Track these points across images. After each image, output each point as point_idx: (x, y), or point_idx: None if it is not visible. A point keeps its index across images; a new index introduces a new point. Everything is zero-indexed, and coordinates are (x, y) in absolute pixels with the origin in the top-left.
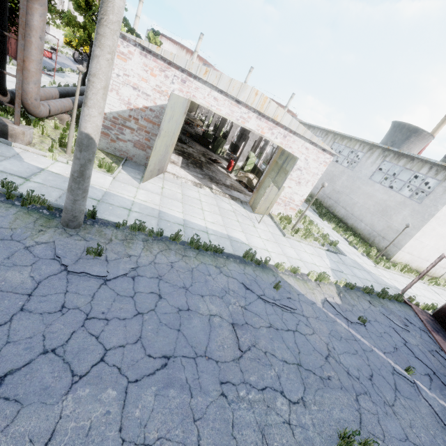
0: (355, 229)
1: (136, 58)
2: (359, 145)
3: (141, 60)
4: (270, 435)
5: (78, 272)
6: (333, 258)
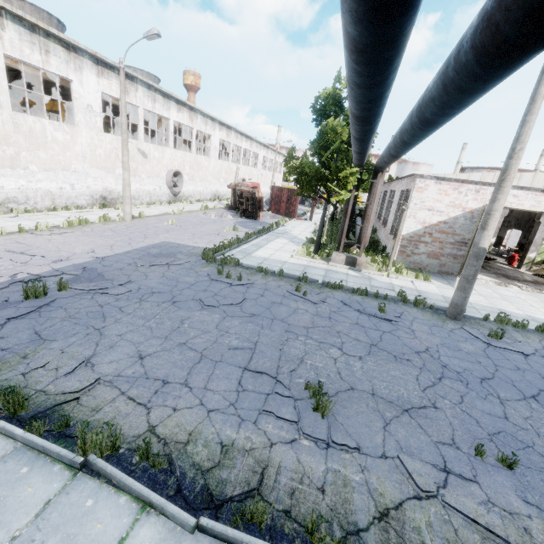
0: None
1: (431, 188)
2: None
3: (435, 188)
4: None
5: (501, 348)
6: None
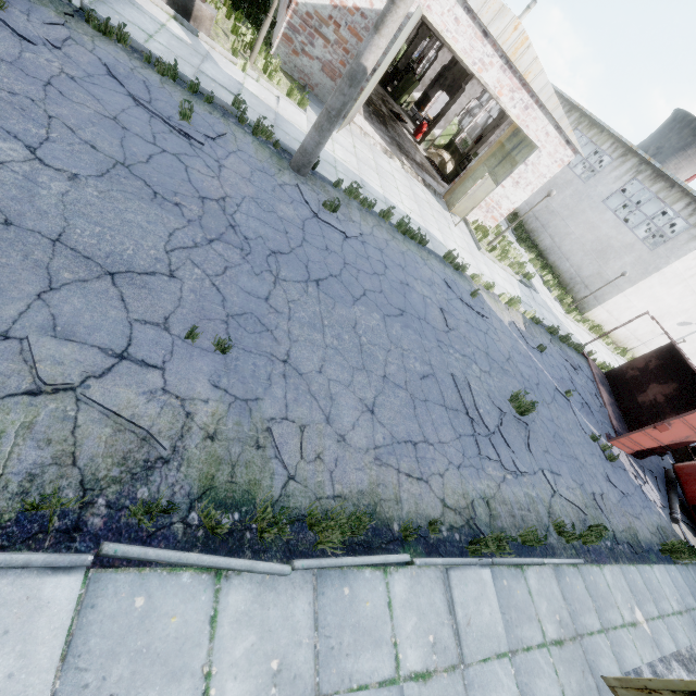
0: (554, 269)
1: None
2: (610, 145)
3: None
4: (469, 378)
5: (326, 222)
6: (524, 291)
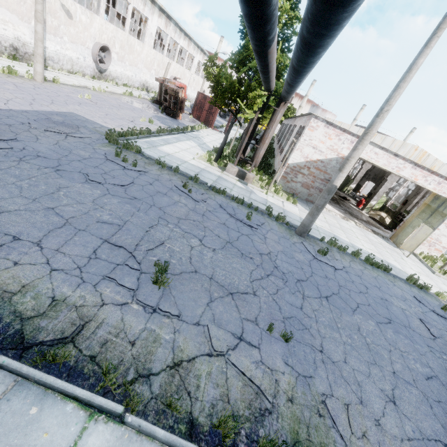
0: None
1: (320, 129)
2: None
3: (323, 130)
4: None
5: (322, 261)
6: None
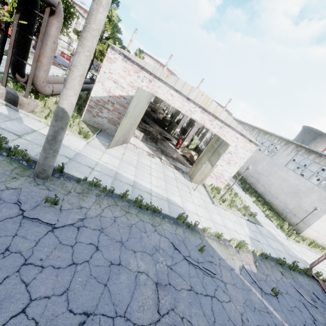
0: (271, 204)
1: (119, 62)
2: (277, 140)
3: (122, 64)
4: None
5: (31, 218)
6: (252, 227)
